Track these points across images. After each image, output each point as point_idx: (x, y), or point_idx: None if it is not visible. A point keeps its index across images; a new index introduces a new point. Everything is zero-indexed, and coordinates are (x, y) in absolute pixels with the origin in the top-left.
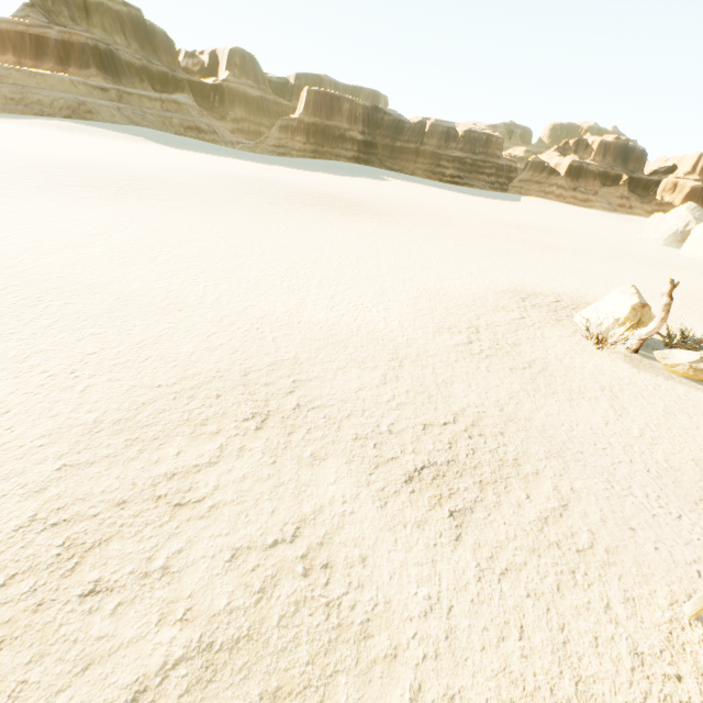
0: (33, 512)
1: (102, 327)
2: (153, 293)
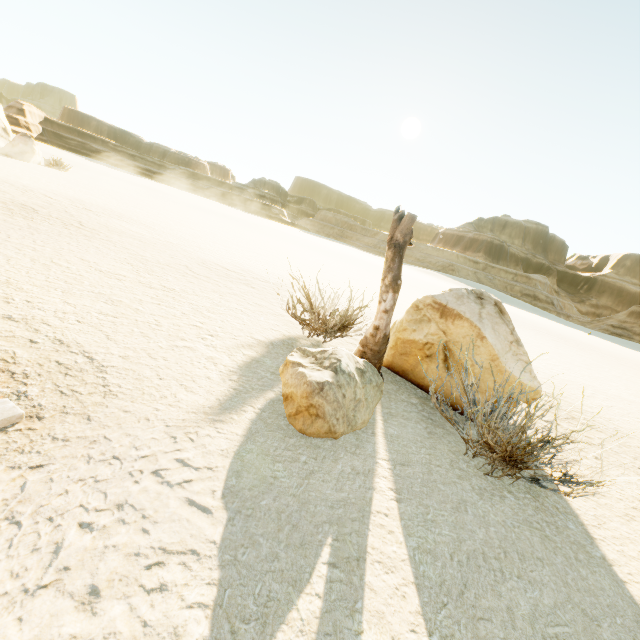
0: (32, 187)
1: (161, 218)
2: (207, 231)
